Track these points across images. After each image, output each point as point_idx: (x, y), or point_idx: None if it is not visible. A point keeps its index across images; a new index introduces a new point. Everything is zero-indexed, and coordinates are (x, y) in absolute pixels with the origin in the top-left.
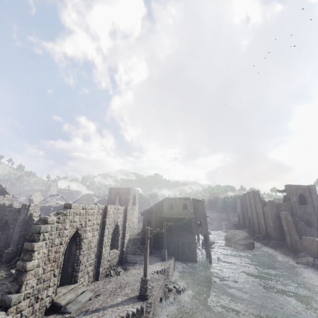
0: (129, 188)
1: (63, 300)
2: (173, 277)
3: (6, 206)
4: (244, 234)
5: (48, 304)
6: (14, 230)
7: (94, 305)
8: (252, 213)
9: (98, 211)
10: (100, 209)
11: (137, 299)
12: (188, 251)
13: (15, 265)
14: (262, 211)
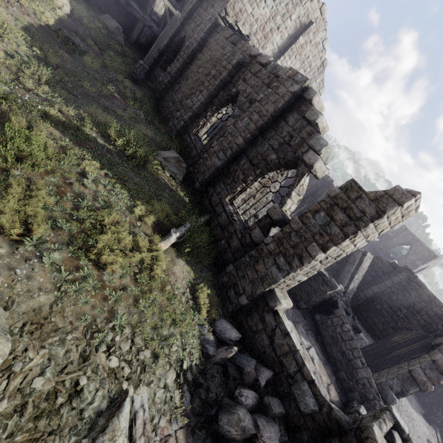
0: (437, 257)
1: None
2: None
3: (332, 185)
4: None
5: None
6: None
7: None
8: None
9: None
10: None
11: None
12: None
13: None
14: None
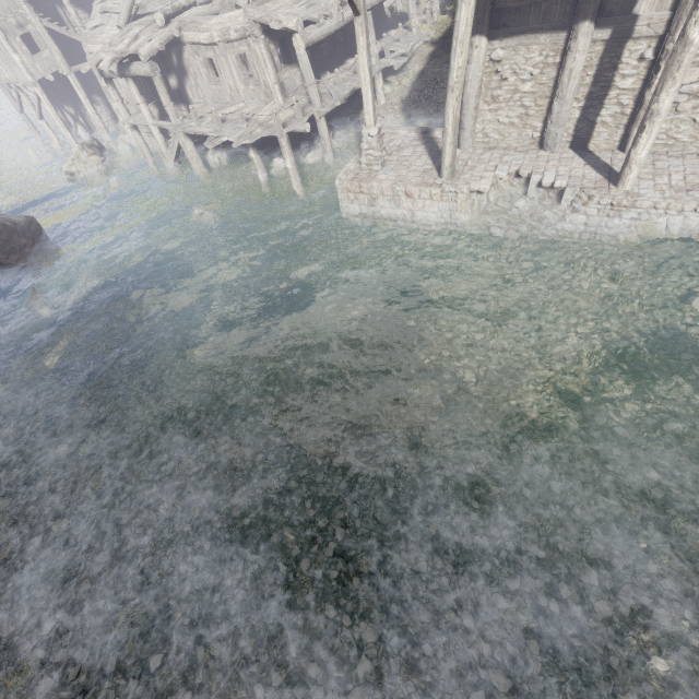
0: None
1: None
2: None
3: None
4: None
5: None
6: None
7: None
8: None
9: None
10: None
11: None
12: None
13: None
14: None
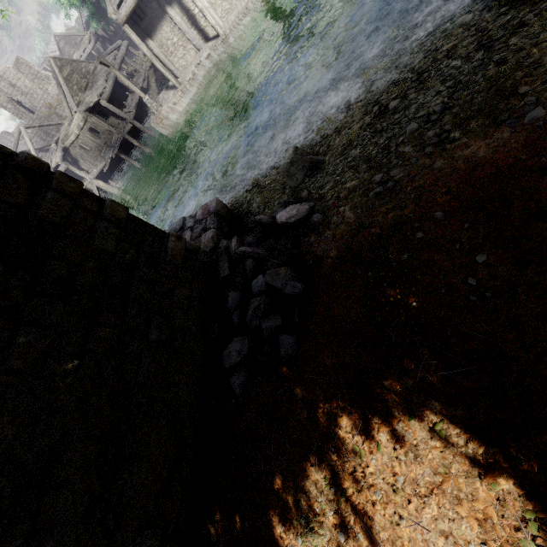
0: None
1: None
2: None
3: None
4: None
5: None
6: None
7: None
8: None
9: None
10: None
11: None
12: None
13: None
14: None
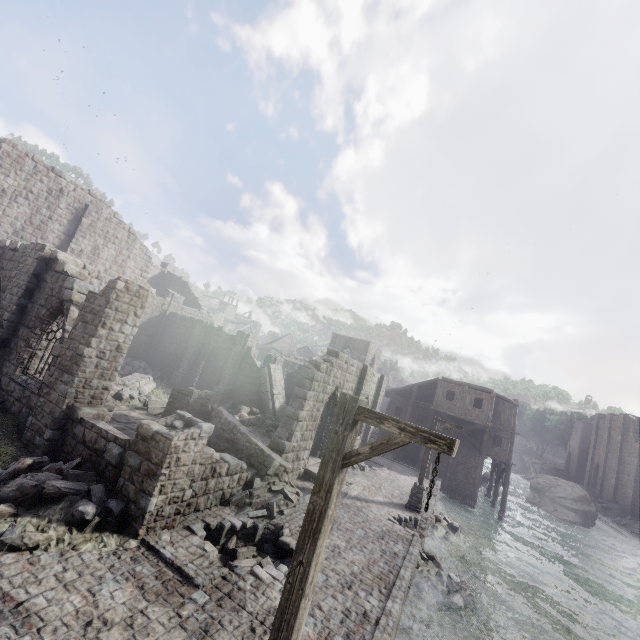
0: (370, 342)
1: (316, 471)
2: (436, 506)
3: (214, 328)
4: (577, 492)
5: (301, 469)
6: (224, 364)
7: (350, 492)
8: (607, 458)
9: (356, 371)
10: (358, 368)
11: (405, 508)
12: (463, 480)
13: (235, 410)
14: (637, 461)
